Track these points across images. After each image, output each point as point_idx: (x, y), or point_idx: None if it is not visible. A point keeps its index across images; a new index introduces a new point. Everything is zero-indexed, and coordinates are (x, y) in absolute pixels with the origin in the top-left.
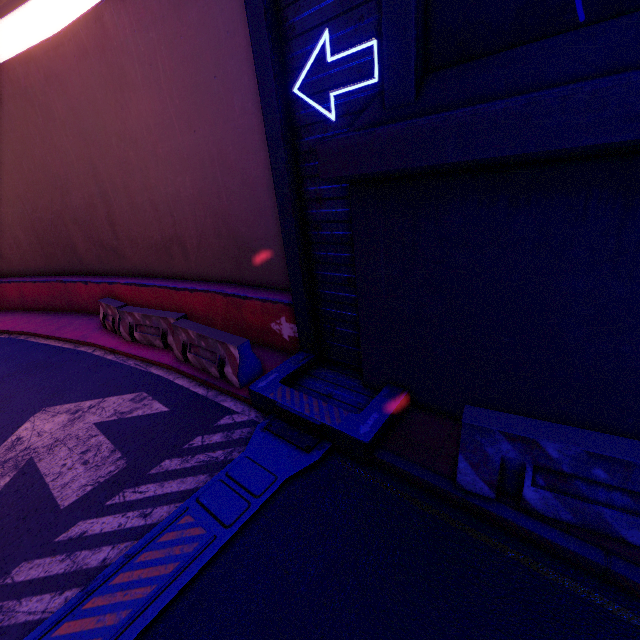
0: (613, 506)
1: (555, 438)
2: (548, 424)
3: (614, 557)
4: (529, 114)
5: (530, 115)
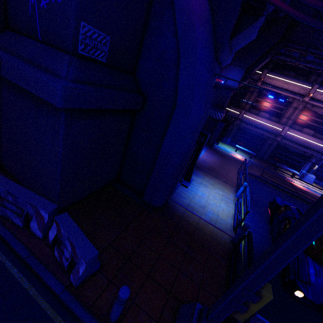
0: (11, 210)
1: (1, 184)
2: (8, 180)
3: (3, 226)
4: (1, 62)
5: (1, 62)
